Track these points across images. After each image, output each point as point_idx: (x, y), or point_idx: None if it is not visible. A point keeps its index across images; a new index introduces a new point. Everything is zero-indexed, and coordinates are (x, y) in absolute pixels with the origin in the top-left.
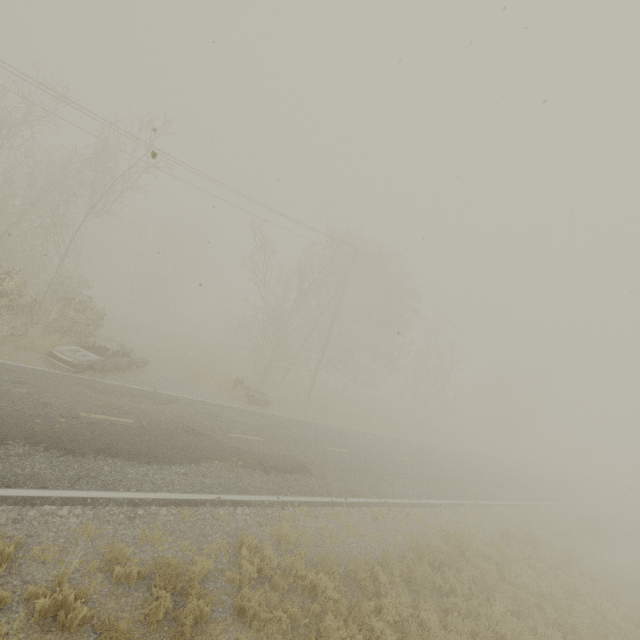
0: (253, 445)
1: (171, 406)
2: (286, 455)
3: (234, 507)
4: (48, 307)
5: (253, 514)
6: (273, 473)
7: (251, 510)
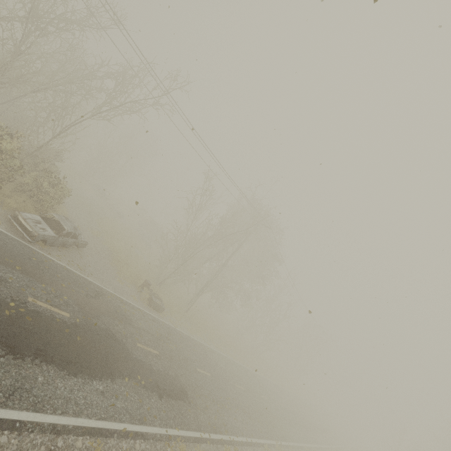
0: (152, 360)
1: (98, 300)
2: (173, 375)
3: (134, 440)
4: (24, 166)
5: (147, 450)
6: (164, 397)
7: (146, 444)
